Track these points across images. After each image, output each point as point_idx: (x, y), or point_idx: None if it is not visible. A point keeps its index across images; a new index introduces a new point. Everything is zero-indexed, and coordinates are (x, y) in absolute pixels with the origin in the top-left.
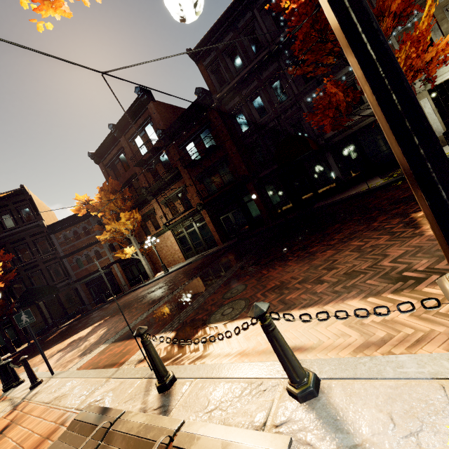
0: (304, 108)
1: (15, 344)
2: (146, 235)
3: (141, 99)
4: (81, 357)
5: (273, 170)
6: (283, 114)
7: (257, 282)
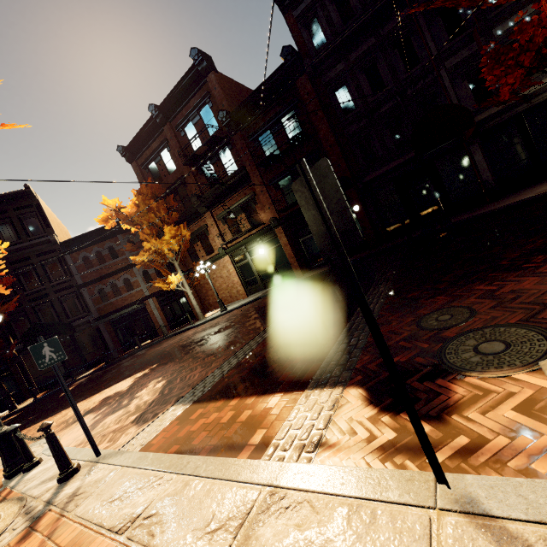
0: (445, 77)
1: (15, 398)
2: (193, 262)
3: (198, 68)
4: (140, 425)
5: (387, 170)
6: (410, 87)
7: (493, 300)
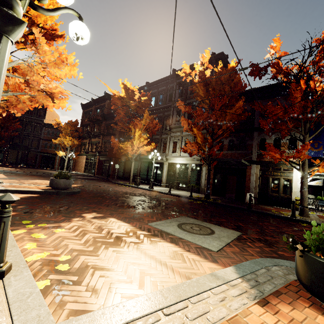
0: None
1: None
2: (80, 151)
3: (105, 97)
4: None
5: None
6: None
7: (28, 175)
